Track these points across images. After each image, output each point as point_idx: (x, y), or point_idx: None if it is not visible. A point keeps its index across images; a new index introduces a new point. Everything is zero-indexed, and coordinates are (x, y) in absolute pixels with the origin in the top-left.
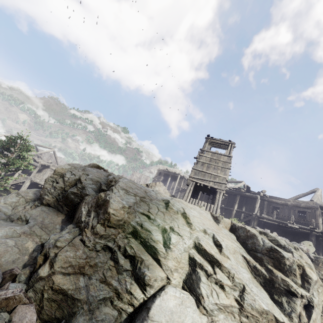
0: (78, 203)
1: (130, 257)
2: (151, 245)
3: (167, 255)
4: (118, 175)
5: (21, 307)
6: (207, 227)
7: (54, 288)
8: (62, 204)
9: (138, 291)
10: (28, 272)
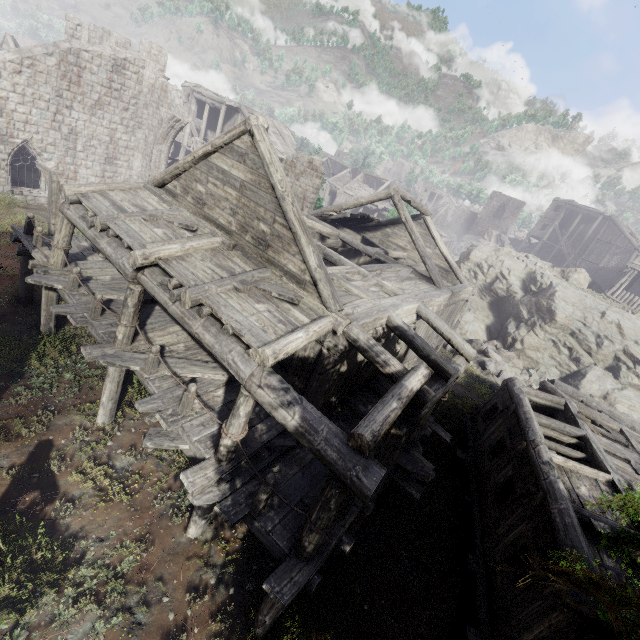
0: (504, 297)
1: (568, 348)
2: (586, 344)
3: (598, 352)
4: (546, 276)
5: (516, 360)
6: (639, 338)
7: (526, 355)
8: (485, 294)
9: (573, 366)
10: (500, 344)
